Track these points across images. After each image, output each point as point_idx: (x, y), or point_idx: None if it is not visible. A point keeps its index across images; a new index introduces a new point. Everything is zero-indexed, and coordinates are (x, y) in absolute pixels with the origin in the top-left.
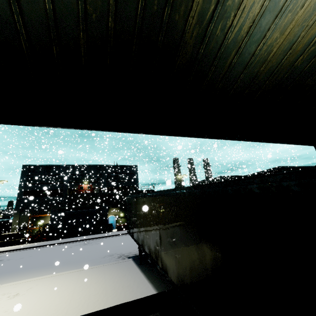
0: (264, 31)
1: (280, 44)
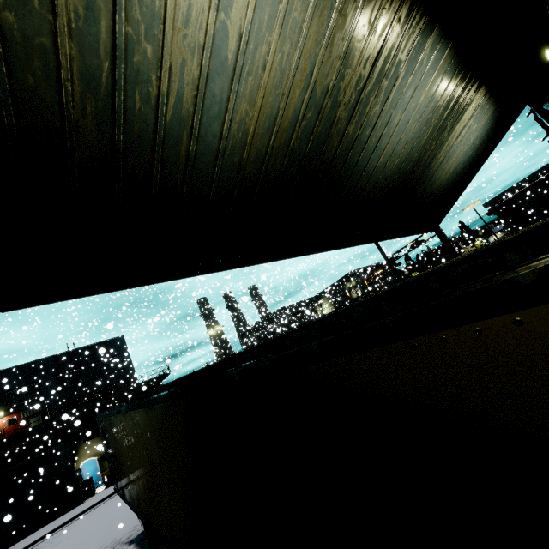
0: (223, 103)
1: (256, 119)
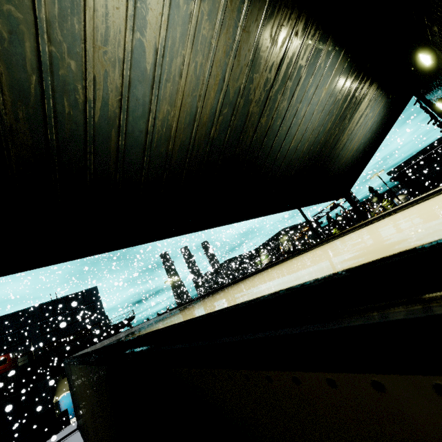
0: (146, 105)
1: (178, 117)
